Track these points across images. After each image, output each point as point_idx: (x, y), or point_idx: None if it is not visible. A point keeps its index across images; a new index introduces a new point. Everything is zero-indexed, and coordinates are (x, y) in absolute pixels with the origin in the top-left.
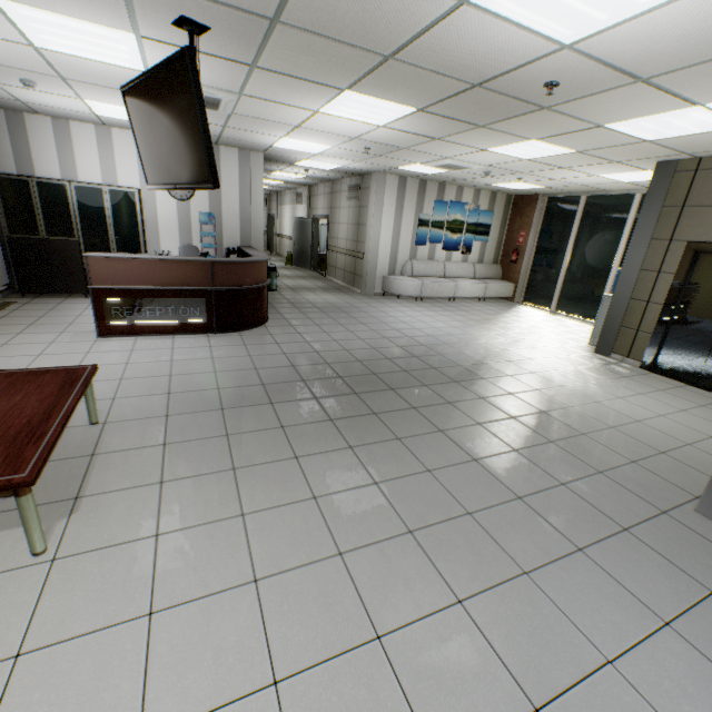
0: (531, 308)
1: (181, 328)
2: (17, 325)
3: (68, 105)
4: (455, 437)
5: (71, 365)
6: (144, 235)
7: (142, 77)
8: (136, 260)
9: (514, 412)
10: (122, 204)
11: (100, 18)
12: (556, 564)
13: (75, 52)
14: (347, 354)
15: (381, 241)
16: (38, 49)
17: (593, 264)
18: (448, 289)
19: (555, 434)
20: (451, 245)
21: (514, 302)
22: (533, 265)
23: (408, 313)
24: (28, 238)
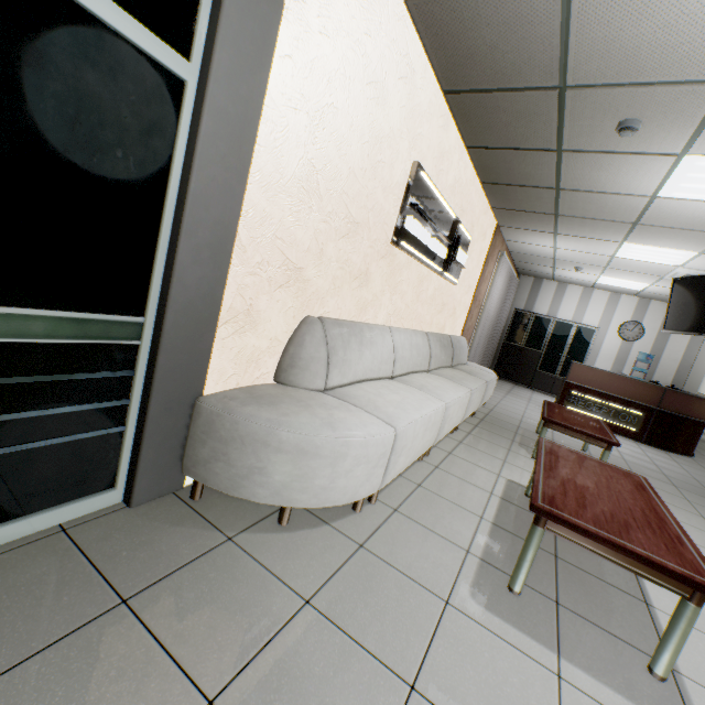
0: None
1: (613, 428)
2: (501, 389)
3: (583, 277)
4: None
5: None
6: (585, 358)
7: (704, 276)
8: (603, 372)
9: None
10: (581, 335)
11: (682, 248)
12: None
13: (636, 258)
14: None
15: None
16: (612, 257)
17: None
18: None
19: None
20: None
21: None
22: None
23: None
24: (513, 345)
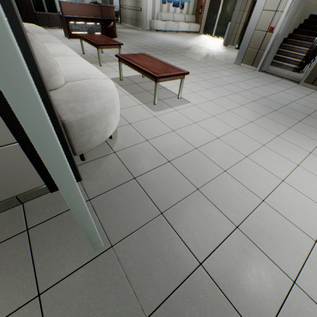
0: (205, 36)
1: None
2: None
3: None
4: (187, 57)
5: (74, 44)
6: None
7: None
8: (76, 4)
9: (200, 54)
10: None
11: None
12: (208, 67)
13: None
14: (151, 44)
15: (148, 1)
16: None
17: (228, 13)
18: (175, 27)
19: (210, 57)
20: (176, 4)
21: (199, 34)
22: (207, 15)
23: (163, 36)
24: None
